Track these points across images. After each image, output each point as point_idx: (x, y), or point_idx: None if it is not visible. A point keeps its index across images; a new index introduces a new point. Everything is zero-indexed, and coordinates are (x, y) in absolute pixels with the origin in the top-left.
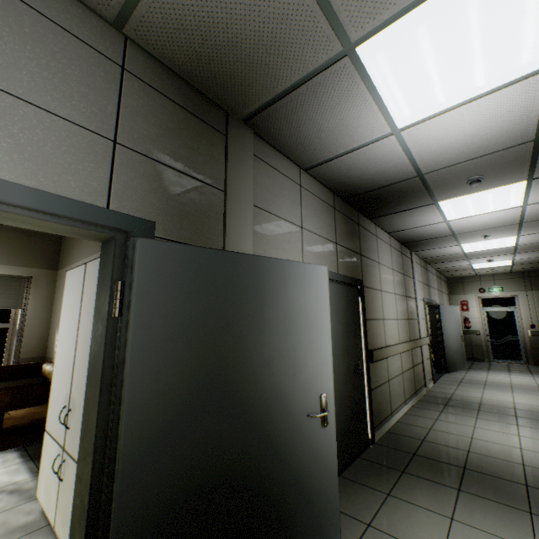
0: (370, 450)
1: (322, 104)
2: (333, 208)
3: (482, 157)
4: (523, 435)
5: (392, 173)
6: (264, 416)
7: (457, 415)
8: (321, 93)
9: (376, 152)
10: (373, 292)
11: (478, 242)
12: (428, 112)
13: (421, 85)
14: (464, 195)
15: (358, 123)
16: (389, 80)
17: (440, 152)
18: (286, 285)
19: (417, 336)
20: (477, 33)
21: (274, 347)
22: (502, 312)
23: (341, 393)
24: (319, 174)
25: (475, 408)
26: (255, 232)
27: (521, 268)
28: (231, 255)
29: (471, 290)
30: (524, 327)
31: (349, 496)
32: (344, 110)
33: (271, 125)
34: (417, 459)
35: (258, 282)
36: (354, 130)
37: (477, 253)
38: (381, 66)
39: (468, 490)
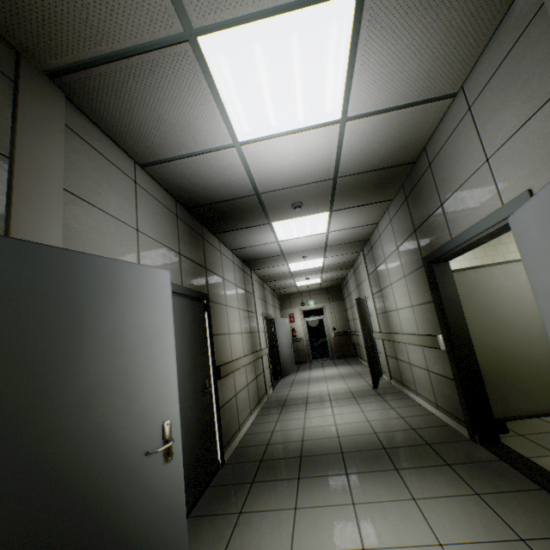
0: (220, 473)
1: (161, 88)
2: (175, 216)
3: (302, 186)
4: (336, 414)
5: (235, 188)
6: (77, 476)
7: (293, 412)
8: (160, 75)
9: (219, 161)
10: (219, 307)
11: (300, 262)
12: (263, 132)
13: (258, 103)
14: (290, 219)
15: (201, 124)
16: (231, 87)
17: (273, 174)
18: (115, 290)
19: (259, 348)
20: (299, 71)
21: (95, 373)
22: (316, 321)
23: (188, 419)
24: (159, 175)
25: (304, 402)
26: (67, 224)
27: (326, 285)
28: (18, 244)
29: (296, 305)
30: (330, 330)
31: (200, 535)
32: (187, 105)
33: (94, 95)
34: (264, 464)
35: (69, 286)
36: (198, 131)
37: (299, 272)
38: (223, 68)
39: (306, 475)
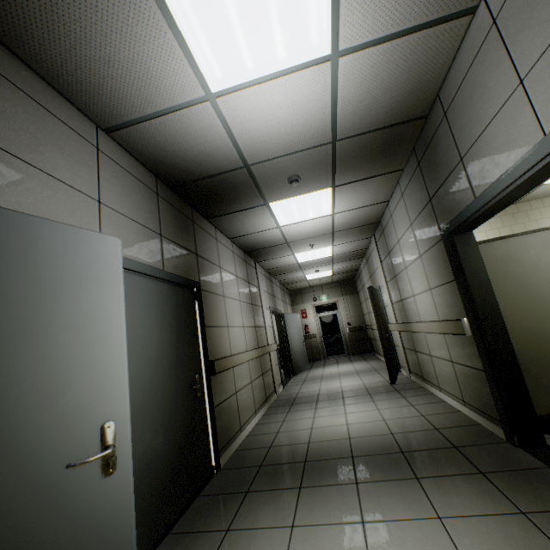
0: (214, 480)
1: (100, 14)
2: (155, 193)
3: (296, 154)
4: (348, 412)
5: (219, 158)
6: None
7: (301, 411)
8: None
9: (194, 122)
10: (214, 297)
11: (307, 251)
12: (239, 78)
13: (225, 33)
14: (289, 198)
15: (162, 68)
16: (187, 8)
17: (261, 138)
18: (29, 253)
19: (265, 343)
20: None
21: None
22: (330, 316)
23: (170, 420)
24: (129, 143)
25: (315, 400)
26: None
27: (339, 278)
28: None
29: (308, 300)
30: (344, 325)
31: None
32: (138, 39)
33: (21, 28)
34: (263, 470)
35: None
36: (160, 79)
37: (307, 263)
38: None
39: (308, 484)
